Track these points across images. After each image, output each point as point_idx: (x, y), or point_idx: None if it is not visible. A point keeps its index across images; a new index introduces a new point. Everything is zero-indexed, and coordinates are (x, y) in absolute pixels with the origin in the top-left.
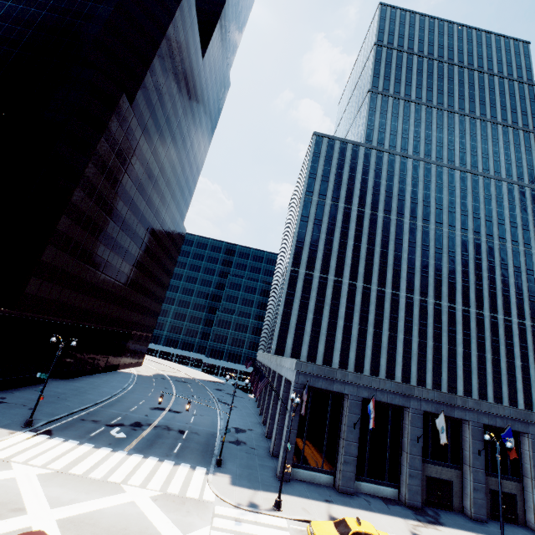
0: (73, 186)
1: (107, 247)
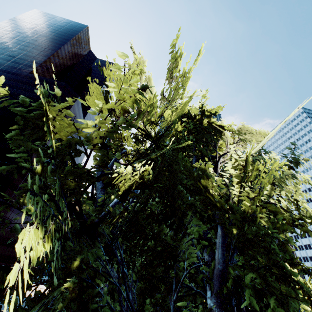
0: (6, 188)
1: (18, 215)
